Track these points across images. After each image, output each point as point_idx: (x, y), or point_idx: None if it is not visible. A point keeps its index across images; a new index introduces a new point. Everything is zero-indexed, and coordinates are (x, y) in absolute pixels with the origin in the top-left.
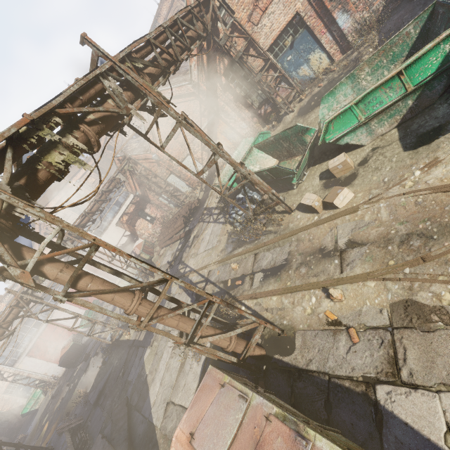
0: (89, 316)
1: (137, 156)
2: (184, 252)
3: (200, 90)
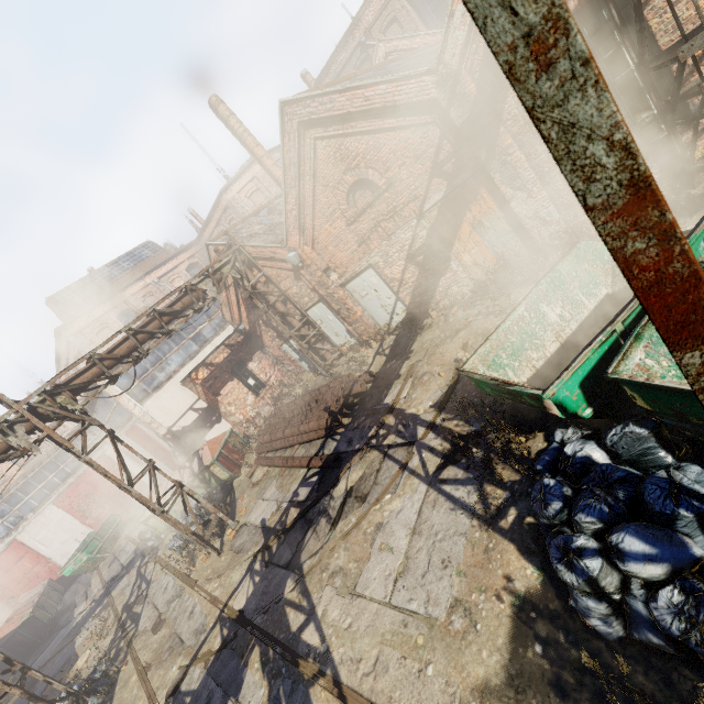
0: (87, 554)
1: (256, 250)
2: (311, 530)
3: (457, 94)
